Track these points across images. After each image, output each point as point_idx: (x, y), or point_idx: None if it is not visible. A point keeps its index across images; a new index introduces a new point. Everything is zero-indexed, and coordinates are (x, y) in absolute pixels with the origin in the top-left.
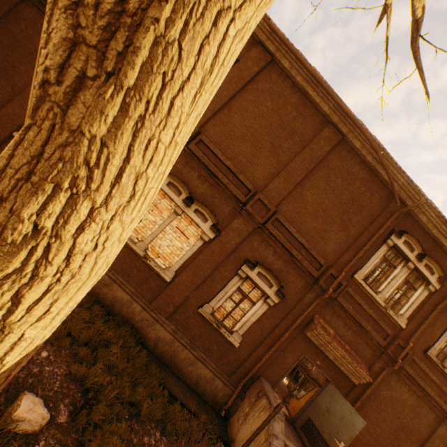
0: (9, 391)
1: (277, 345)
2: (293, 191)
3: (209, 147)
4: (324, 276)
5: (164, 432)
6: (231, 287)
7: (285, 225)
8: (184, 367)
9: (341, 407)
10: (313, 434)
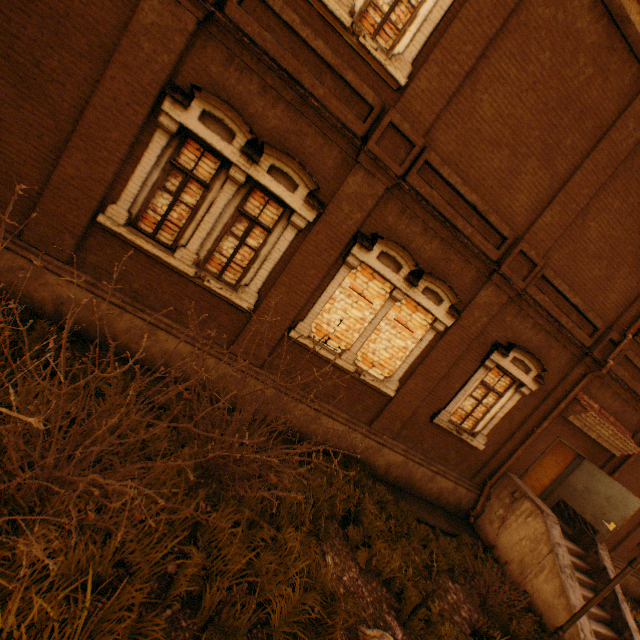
0: (350, 638)
1: (532, 438)
2: (570, 224)
3: (441, 174)
4: (600, 344)
5: (452, 578)
6: (473, 383)
7: (554, 284)
8: (422, 486)
9: (606, 487)
10: (570, 516)
